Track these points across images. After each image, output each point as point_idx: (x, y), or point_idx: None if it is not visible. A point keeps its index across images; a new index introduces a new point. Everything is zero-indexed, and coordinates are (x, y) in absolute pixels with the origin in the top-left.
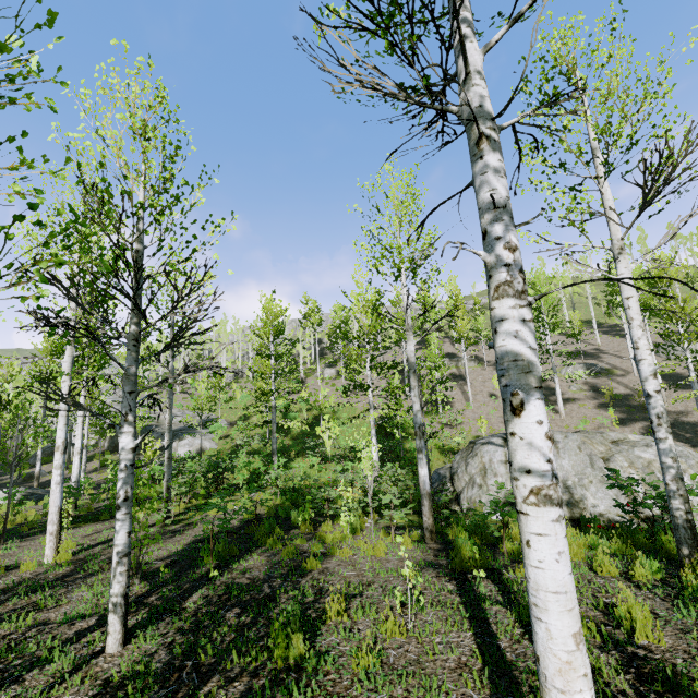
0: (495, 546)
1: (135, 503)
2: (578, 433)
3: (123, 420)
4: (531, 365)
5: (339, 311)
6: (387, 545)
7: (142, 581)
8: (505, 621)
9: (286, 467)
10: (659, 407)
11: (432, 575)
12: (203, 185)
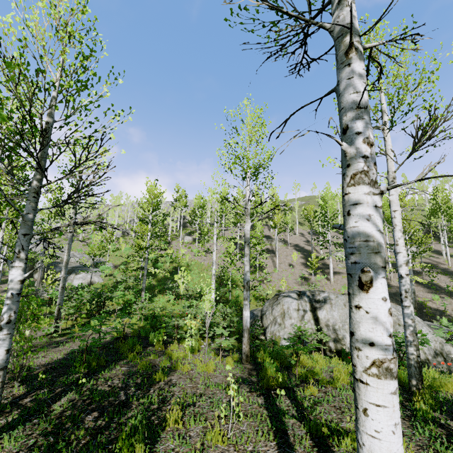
0: (289, 369)
1: (25, 322)
2: (344, 295)
3: (15, 256)
4: (380, 247)
5: (199, 199)
6: (216, 364)
7: (21, 385)
8: (299, 433)
9: (150, 300)
10: (407, 285)
11: (247, 390)
12: (109, 83)
